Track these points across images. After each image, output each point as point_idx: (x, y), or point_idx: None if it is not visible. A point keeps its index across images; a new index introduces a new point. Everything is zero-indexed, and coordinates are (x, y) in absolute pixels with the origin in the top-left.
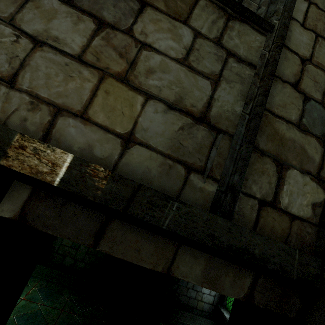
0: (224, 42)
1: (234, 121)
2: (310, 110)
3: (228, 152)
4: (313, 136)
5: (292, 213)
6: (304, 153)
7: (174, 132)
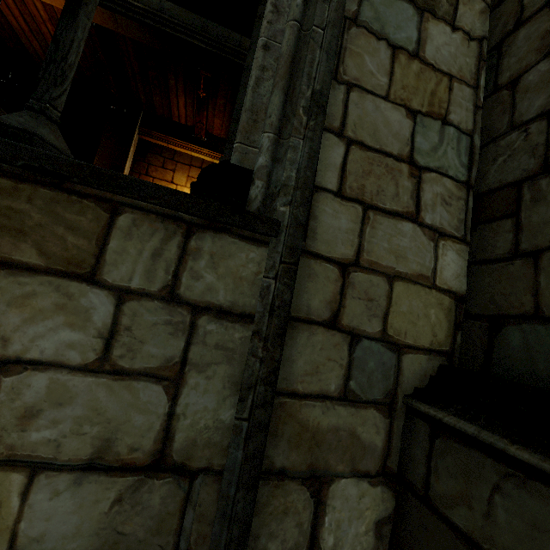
0: (183, 292)
1: (222, 442)
2: (363, 359)
3: (217, 506)
4: (369, 406)
5: None
6: (357, 443)
7: (102, 515)
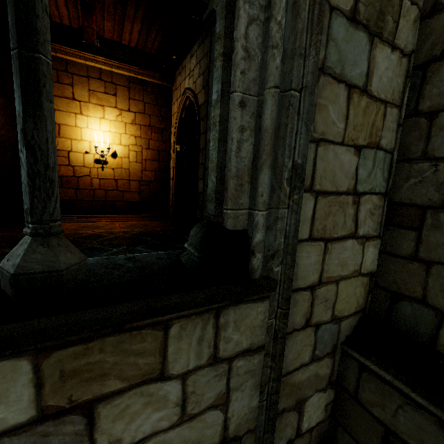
0: (221, 354)
1: (253, 416)
2: (322, 336)
3: (255, 443)
4: (324, 358)
5: (311, 427)
6: (318, 378)
7: None
